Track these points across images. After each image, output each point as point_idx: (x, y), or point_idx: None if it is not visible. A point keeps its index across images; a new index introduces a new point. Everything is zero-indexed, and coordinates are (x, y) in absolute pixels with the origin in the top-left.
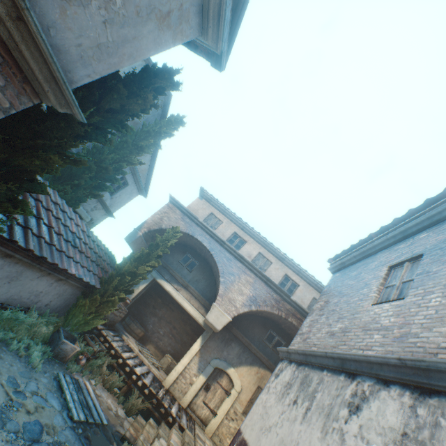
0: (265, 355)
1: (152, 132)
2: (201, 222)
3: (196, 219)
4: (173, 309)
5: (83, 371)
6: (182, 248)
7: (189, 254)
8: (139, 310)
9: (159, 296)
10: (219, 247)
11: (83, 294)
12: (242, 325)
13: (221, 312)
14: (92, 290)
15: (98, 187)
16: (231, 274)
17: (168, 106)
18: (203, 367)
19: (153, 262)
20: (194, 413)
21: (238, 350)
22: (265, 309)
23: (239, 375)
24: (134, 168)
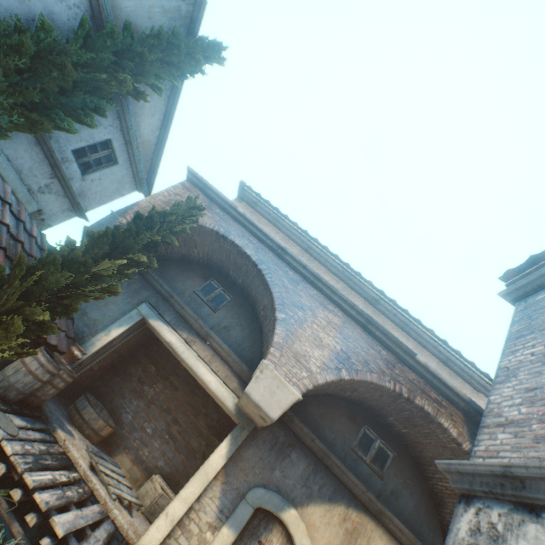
0: (359, 480)
1: (166, 45)
2: (242, 214)
3: (234, 208)
4: (176, 386)
5: None
6: (203, 271)
7: (214, 280)
8: (110, 385)
9: (153, 361)
10: (275, 258)
11: None
12: (311, 415)
13: (278, 380)
14: None
15: (43, 114)
16: (298, 307)
17: (198, 25)
18: (229, 507)
19: (137, 254)
20: None
21: (304, 467)
22: (367, 377)
23: (307, 525)
24: (130, 128)
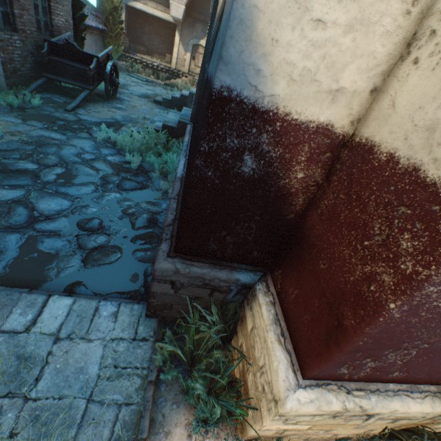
0: None
1: None
2: None
3: None
4: (153, 23)
5: (134, 74)
6: None
7: None
8: (133, 37)
9: (138, 18)
10: None
11: (103, 38)
12: (197, 8)
13: (177, 6)
14: (105, 33)
15: None
16: None
17: None
18: (186, 49)
19: None
20: (193, 74)
21: (201, 28)
22: None
23: None
24: None
